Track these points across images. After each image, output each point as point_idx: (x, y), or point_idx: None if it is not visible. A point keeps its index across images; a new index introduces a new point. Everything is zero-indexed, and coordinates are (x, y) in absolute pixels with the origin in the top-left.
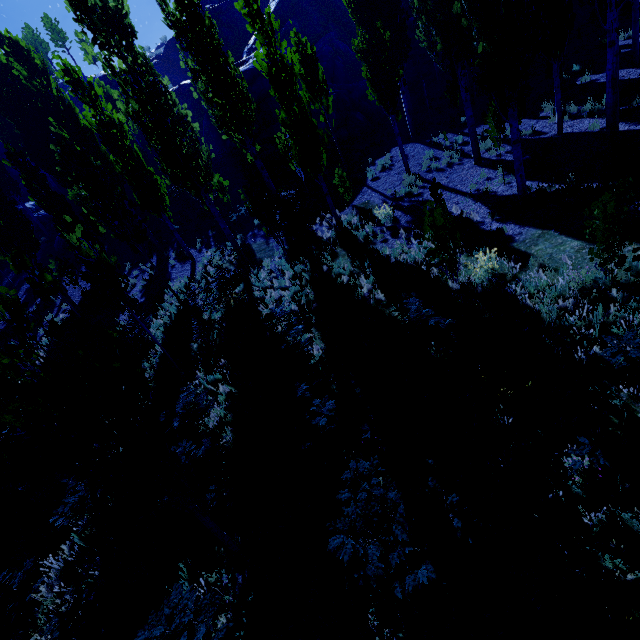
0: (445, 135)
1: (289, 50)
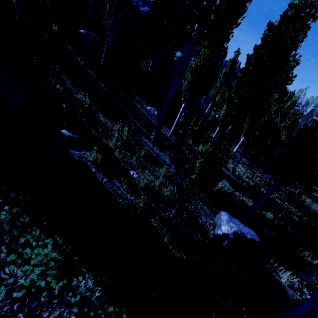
0: None
1: None
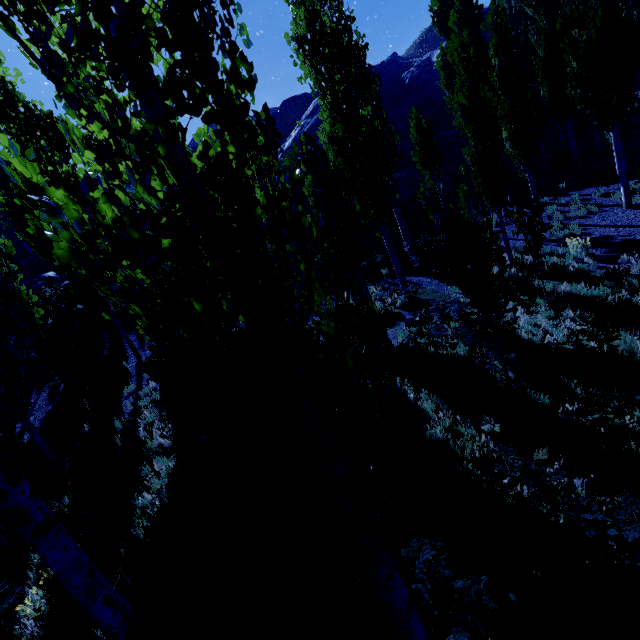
0: (555, 196)
1: (488, 94)
